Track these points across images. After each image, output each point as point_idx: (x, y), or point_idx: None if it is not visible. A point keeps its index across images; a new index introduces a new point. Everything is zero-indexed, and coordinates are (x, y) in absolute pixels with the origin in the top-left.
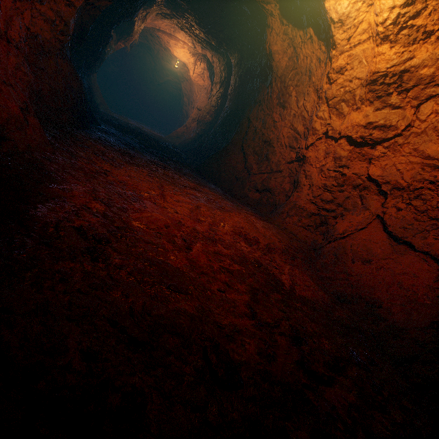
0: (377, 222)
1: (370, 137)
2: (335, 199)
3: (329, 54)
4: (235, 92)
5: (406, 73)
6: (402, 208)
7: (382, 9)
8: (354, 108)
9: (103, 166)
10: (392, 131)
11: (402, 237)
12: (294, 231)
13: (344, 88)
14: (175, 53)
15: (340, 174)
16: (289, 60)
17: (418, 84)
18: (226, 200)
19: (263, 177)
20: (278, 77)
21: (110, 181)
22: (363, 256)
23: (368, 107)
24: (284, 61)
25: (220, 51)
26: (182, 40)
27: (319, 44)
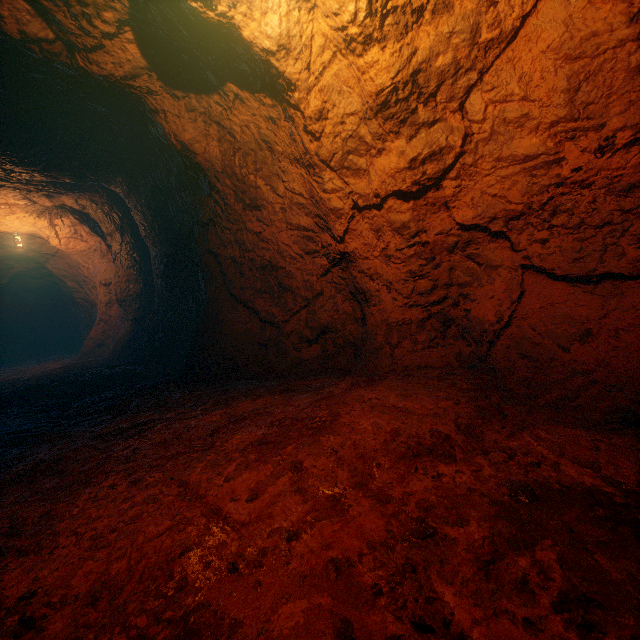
0: (531, 275)
1: (426, 177)
2: (437, 282)
3: (288, 102)
4: (155, 230)
5: (418, 74)
6: (546, 237)
7: (342, 2)
8: (373, 153)
9: (2, 590)
10: (447, 154)
11: (590, 272)
12: (421, 362)
13: (339, 135)
14: (1, 227)
15: (420, 246)
16: (220, 143)
17: (443, 80)
18: (293, 395)
19: (302, 317)
20: (219, 173)
21: (64, 639)
22: (571, 332)
23: (395, 141)
24: (213, 147)
25: (86, 186)
26: (3, 203)
27: (259, 99)
